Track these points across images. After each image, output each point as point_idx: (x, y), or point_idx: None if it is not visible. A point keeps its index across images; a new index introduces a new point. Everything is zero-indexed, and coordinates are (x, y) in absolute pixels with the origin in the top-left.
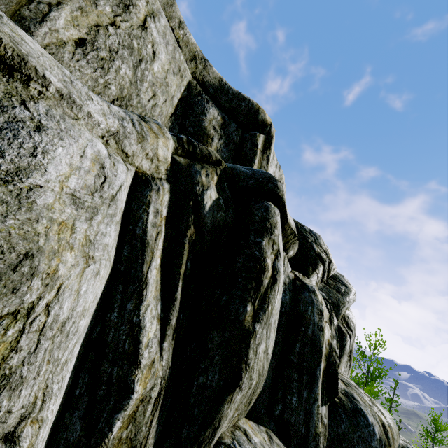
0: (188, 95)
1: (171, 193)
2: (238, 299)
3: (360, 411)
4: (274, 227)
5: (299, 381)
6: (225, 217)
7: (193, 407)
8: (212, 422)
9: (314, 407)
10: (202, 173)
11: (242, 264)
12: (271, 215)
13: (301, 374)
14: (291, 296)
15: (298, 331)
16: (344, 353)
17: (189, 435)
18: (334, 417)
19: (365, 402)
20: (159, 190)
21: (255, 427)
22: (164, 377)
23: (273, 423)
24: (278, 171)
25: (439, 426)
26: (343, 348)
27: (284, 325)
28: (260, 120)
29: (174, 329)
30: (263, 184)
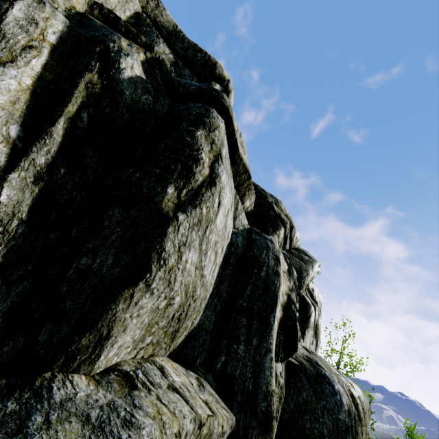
0: (135, 24)
1: (70, 32)
2: (155, 177)
3: (324, 377)
4: (214, 128)
5: (248, 327)
6: (152, 103)
7: (64, 298)
8: (95, 324)
9: (266, 358)
10: (123, 39)
11: (167, 144)
12: (213, 116)
13: (250, 318)
14: (245, 243)
15: (250, 274)
16: (309, 326)
17: (52, 339)
18: (295, 383)
19: (330, 370)
20: (43, 3)
21: (180, 369)
22: (3, 224)
23: (212, 379)
24: (238, 137)
25: (414, 438)
26: (307, 319)
27: (233, 265)
28: (217, 74)
29: (41, 173)
30: (206, 91)
